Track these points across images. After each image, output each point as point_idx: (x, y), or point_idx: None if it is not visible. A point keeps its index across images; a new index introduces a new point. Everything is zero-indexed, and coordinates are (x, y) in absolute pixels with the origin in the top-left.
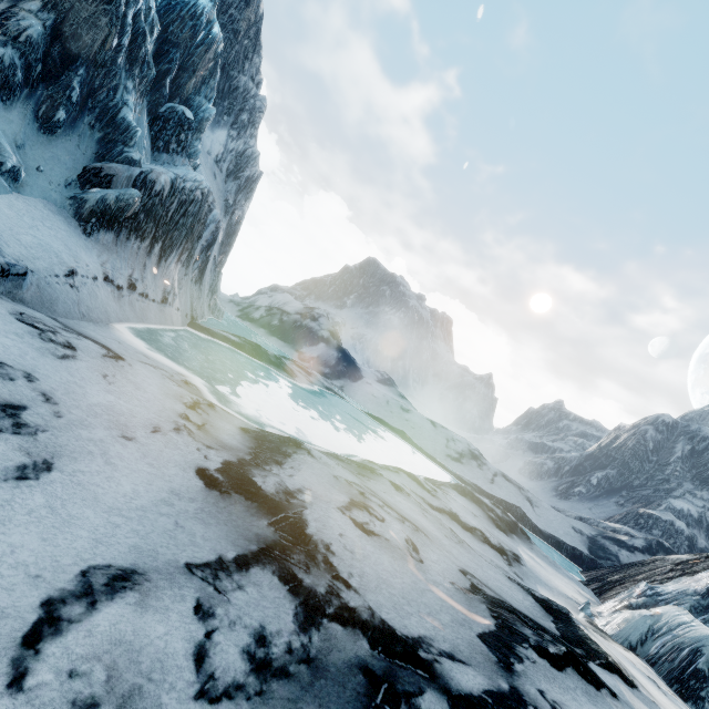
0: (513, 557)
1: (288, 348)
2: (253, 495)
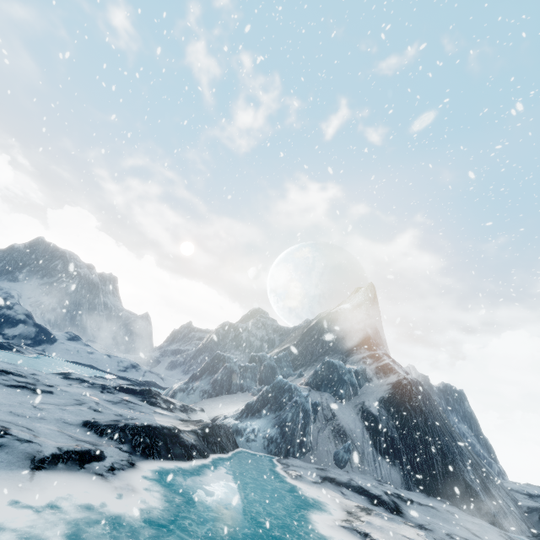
0: None
1: None
2: (73, 379)
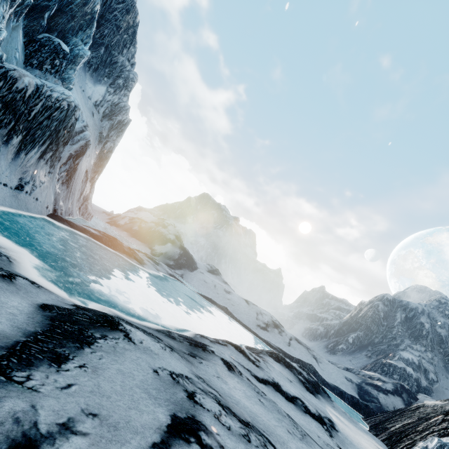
0: (330, 424)
1: (144, 246)
2: None
